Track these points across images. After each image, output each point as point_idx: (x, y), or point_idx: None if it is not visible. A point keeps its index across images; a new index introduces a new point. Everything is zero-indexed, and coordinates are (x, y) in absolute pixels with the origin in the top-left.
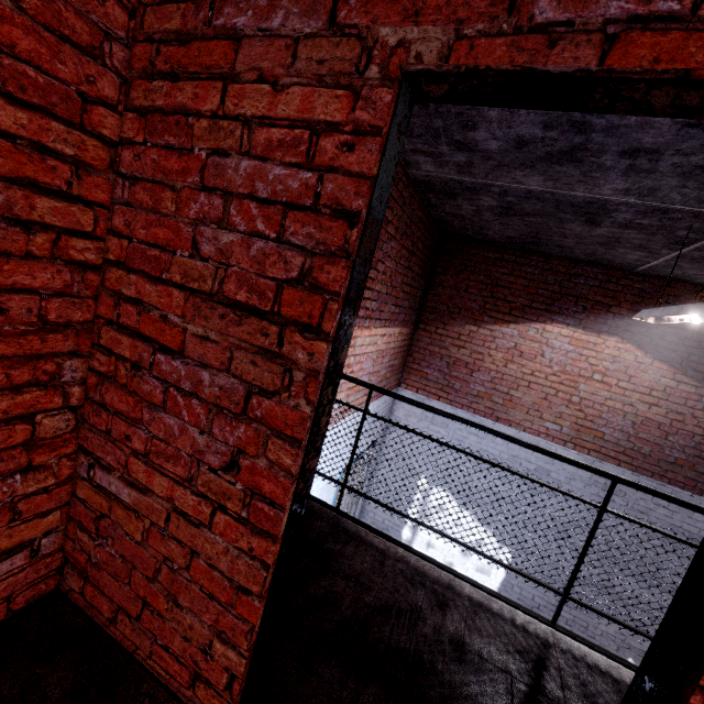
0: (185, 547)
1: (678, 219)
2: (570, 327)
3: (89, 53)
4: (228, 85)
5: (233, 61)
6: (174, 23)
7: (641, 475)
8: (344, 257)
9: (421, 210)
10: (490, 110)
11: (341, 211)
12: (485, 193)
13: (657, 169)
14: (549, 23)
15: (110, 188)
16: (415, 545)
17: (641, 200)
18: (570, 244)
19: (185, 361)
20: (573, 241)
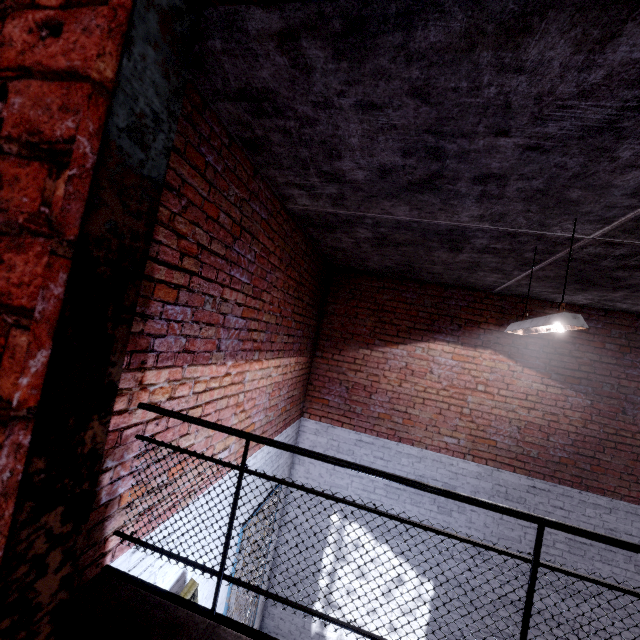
0: None
1: (525, 242)
2: (450, 344)
3: None
4: None
5: None
6: None
7: (535, 479)
8: (43, 234)
9: (305, 244)
10: (350, 137)
11: (38, 145)
12: (360, 225)
13: (505, 195)
14: None
15: None
16: (334, 594)
17: (494, 226)
18: (439, 271)
19: None
20: (441, 267)
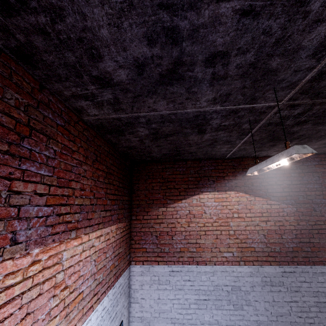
0: None
1: (242, 116)
2: (211, 192)
3: None
4: None
5: None
6: None
7: (284, 266)
8: None
9: (108, 147)
10: (100, 28)
11: None
12: (138, 124)
13: (228, 74)
14: None
15: None
16: None
17: (223, 106)
18: (194, 150)
19: None
20: (195, 147)
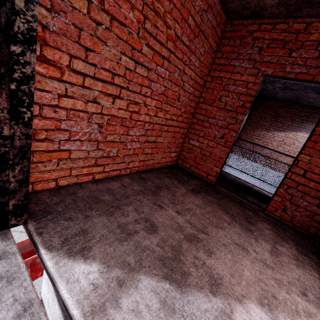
0: (209, 152)
1: None
2: (308, 134)
3: (207, 68)
4: (231, 73)
5: (233, 70)
6: (222, 62)
7: None
8: (250, 102)
9: None
10: None
11: (250, 95)
12: (278, 82)
13: None
14: (288, 71)
15: (202, 89)
16: None
17: None
18: (311, 101)
19: (215, 119)
20: (312, 99)
